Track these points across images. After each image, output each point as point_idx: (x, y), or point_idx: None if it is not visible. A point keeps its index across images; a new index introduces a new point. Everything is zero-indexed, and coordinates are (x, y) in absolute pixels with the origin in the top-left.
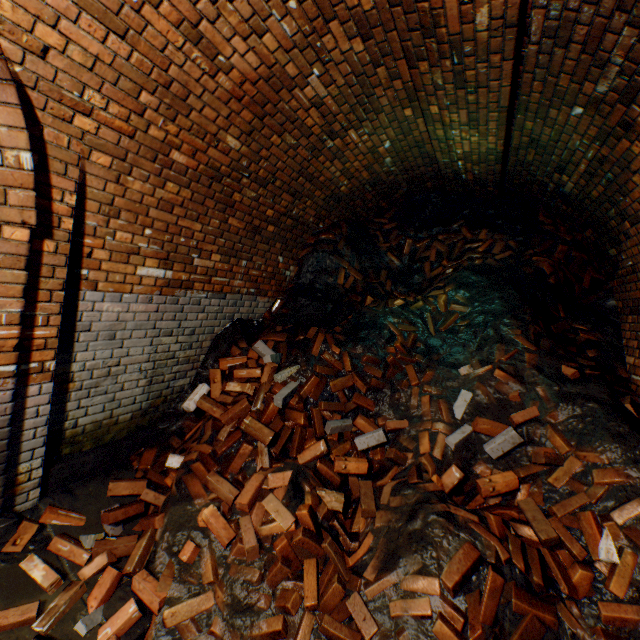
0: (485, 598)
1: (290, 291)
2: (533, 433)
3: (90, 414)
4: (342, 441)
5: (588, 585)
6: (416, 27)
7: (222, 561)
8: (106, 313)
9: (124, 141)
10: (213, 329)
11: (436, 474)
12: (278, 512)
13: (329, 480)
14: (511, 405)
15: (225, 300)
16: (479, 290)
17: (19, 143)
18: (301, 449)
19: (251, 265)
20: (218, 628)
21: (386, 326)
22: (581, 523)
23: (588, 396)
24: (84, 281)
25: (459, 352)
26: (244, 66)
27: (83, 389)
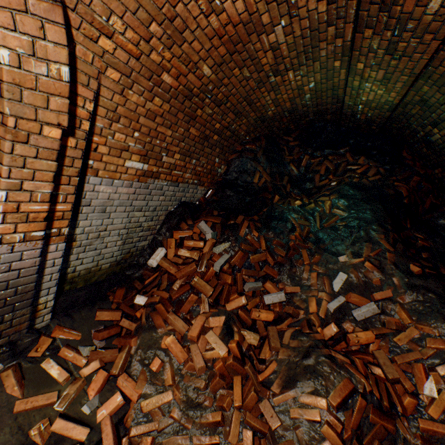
0: (354, 413)
1: (219, 184)
2: (386, 307)
3: (84, 263)
4: (254, 296)
5: (413, 407)
6: (377, 1)
7: (178, 372)
8: (101, 193)
9: (131, 61)
10: (167, 207)
11: (320, 327)
12: (216, 343)
13: (245, 322)
14: (373, 286)
15: (178, 187)
16: (355, 201)
17: (61, 58)
18: (227, 300)
19: (198, 163)
20: (176, 414)
21: (290, 220)
22: (414, 370)
23: (428, 288)
24: (89, 169)
25: (338, 244)
26: (232, 10)
27: (81, 246)
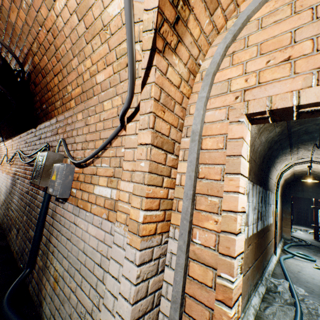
0: None
1: None
2: None
3: None
4: None
5: None
6: None
7: None
8: None
9: None
10: None
11: None
12: None
13: None
14: None
15: None
16: None
17: None
18: None
19: None
20: None
21: None
22: None
23: None
24: None
25: None
26: None
27: None
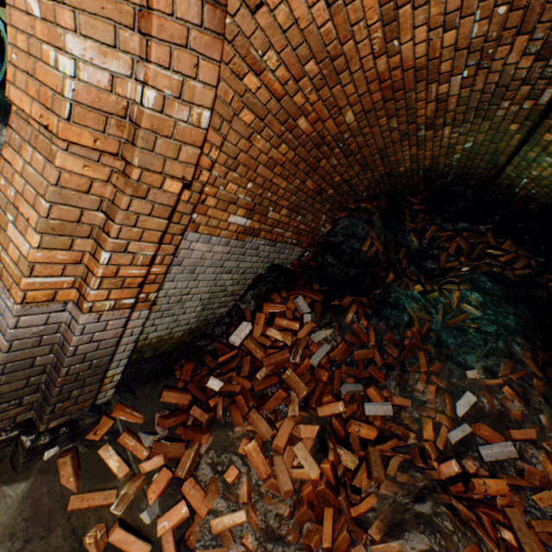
0: None
1: (320, 246)
2: (525, 451)
3: (157, 330)
4: (351, 402)
5: None
6: None
7: (255, 488)
8: (195, 251)
9: (271, 102)
10: (257, 270)
11: (436, 462)
12: (306, 460)
13: (337, 433)
14: (510, 420)
15: (274, 247)
16: (493, 298)
17: (205, 101)
18: (319, 401)
19: (302, 220)
20: (250, 543)
21: (407, 310)
22: None
23: None
24: (191, 223)
25: (466, 353)
26: (408, 54)
27: (160, 311)
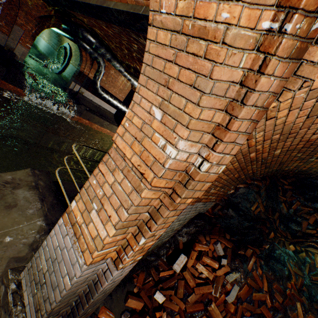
0: None
1: (225, 202)
2: None
3: None
4: None
5: None
6: None
7: None
8: None
9: (244, 148)
10: (191, 216)
11: None
12: None
13: None
14: None
15: (204, 204)
16: None
17: (226, 161)
18: None
19: (222, 190)
20: None
21: (286, 265)
22: None
23: None
24: None
25: None
26: None
27: None
